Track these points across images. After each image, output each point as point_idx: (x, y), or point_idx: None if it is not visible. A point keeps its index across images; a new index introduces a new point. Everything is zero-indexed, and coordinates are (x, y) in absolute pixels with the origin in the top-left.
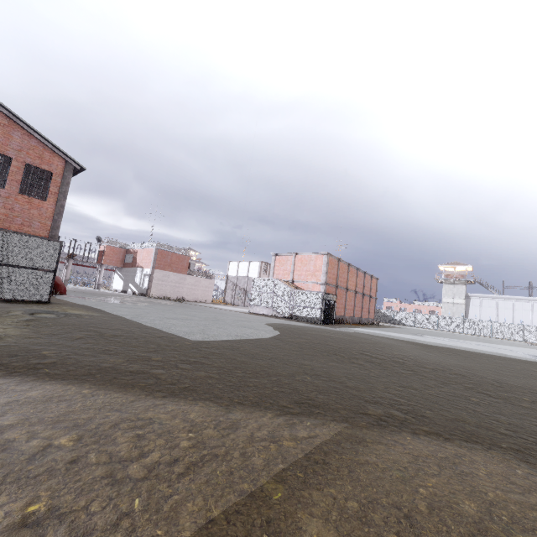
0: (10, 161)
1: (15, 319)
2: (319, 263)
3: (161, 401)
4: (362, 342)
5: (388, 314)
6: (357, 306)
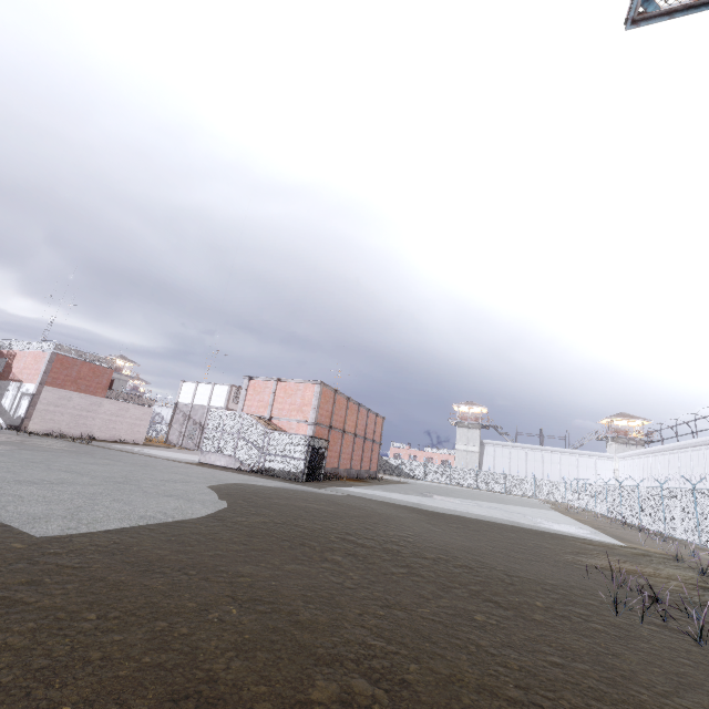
0: None
1: None
2: (309, 394)
3: None
4: (350, 516)
5: (395, 463)
6: (356, 454)
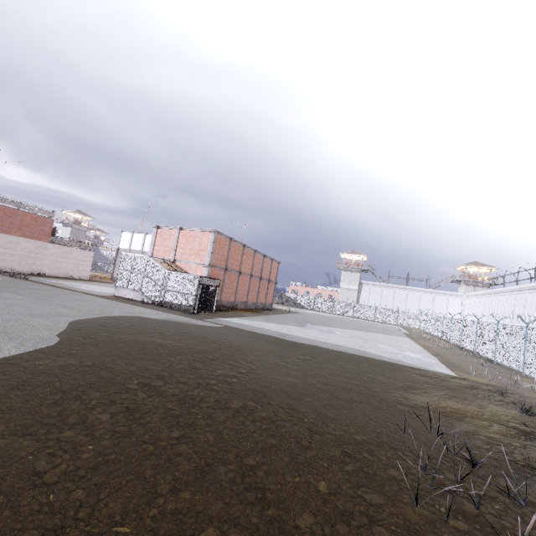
0: None
1: None
2: (205, 241)
3: None
4: (192, 352)
5: (291, 297)
6: (253, 291)
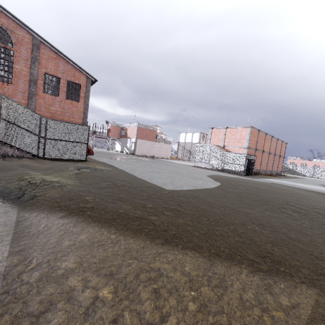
0: (59, 80)
1: (71, 173)
2: (243, 133)
3: (161, 249)
4: (283, 193)
5: (291, 167)
6: (270, 163)
